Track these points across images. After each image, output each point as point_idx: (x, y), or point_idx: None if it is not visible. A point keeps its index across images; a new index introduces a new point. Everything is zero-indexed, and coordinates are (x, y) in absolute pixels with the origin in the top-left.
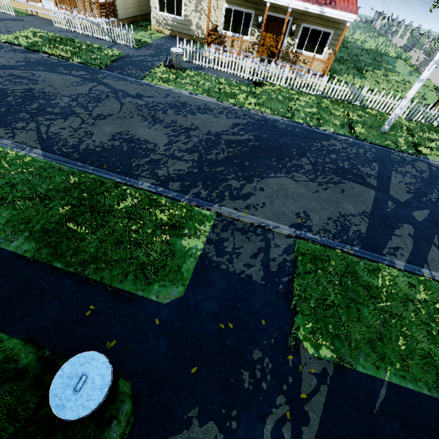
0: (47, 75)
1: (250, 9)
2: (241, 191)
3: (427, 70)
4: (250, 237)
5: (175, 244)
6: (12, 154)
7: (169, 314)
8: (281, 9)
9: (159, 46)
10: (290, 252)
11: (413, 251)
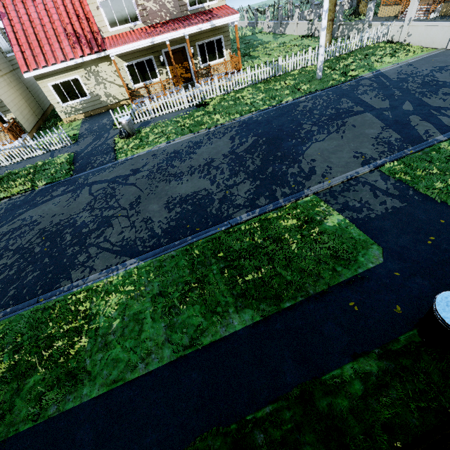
0: (36, 211)
1: (148, 56)
2: (305, 171)
3: (324, 19)
4: (355, 189)
5: (327, 229)
6: (116, 279)
7: (395, 264)
8: (173, 41)
9: (91, 130)
10: (387, 178)
11: (435, 126)
